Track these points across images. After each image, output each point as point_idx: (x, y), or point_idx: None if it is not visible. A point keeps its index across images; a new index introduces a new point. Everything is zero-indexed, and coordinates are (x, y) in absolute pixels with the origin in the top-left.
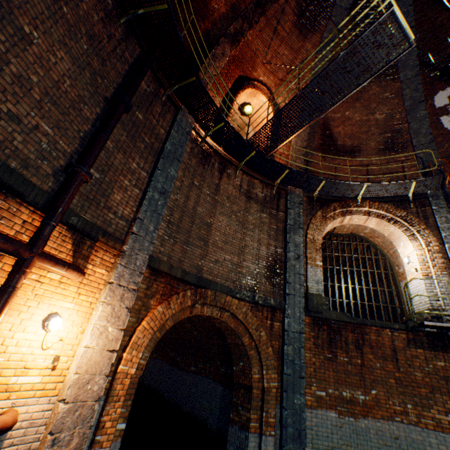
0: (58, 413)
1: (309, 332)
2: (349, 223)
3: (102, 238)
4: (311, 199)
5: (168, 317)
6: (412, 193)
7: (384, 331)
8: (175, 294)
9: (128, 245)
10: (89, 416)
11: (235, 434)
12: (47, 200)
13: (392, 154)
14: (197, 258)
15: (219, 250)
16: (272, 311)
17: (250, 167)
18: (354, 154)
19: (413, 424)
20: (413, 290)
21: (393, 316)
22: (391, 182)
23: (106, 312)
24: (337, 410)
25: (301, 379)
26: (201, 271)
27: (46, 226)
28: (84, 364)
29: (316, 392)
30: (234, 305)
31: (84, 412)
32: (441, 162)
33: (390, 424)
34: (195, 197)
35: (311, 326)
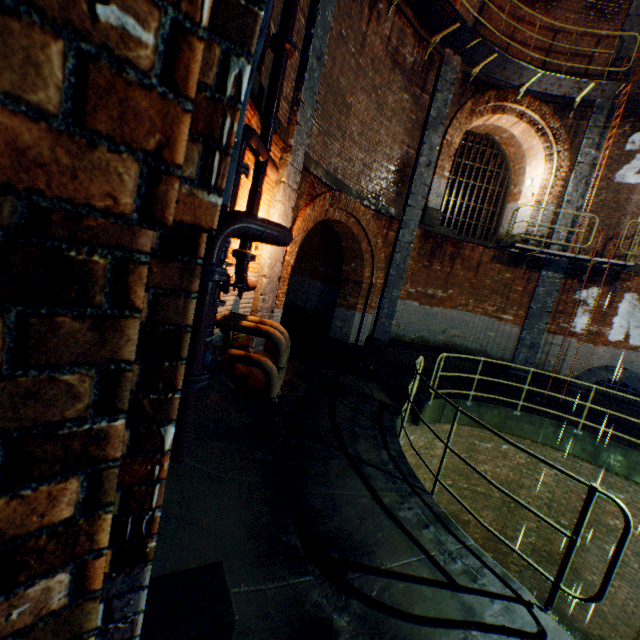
0: (264, 284)
1: (416, 244)
2: (493, 124)
3: (278, 131)
4: (466, 78)
5: (312, 219)
6: (582, 97)
7: (478, 249)
8: (317, 196)
9: (294, 139)
10: (275, 289)
11: (342, 313)
12: (258, 87)
13: (596, 21)
14: (334, 155)
15: (354, 146)
16: (390, 222)
17: (409, 3)
18: (552, 3)
19: (468, 312)
20: (518, 214)
21: (483, 236)
22: (570, 78)
23: (282, 212)
24: (420, 302)
25: (401, 280)
26: (336, 172)
27: (271, 126)
28: (273, 253)
29: (408, 290)
30: (360, 212)
31: (273, 286)
32: (638, 57)
33: (453, 311)
34: (340, 61)
35: (419, 239)
